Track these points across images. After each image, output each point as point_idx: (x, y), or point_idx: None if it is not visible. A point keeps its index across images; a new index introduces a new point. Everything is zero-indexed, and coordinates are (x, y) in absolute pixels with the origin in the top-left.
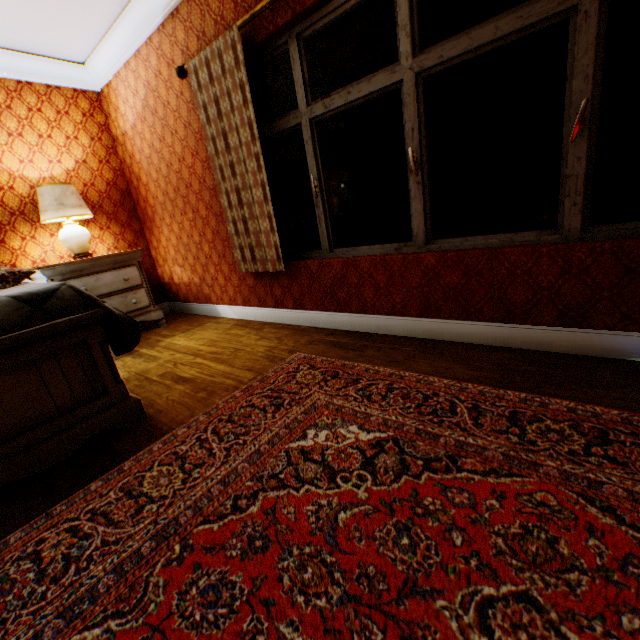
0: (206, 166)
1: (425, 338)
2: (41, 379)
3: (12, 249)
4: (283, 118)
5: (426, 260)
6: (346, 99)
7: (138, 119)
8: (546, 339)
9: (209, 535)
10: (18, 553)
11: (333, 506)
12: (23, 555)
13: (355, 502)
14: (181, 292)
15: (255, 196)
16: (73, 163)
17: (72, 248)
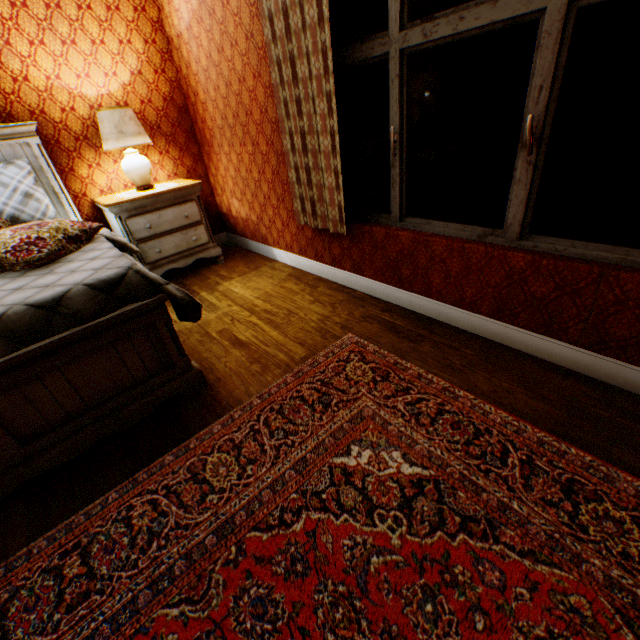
0: (268, 93)
1: (490, 339)
2: (119, 356)
3: (81, 178)
4: (366, 41)
5: (514, 261)
6: (455, 27)
7: (193, 18)
8: (637, 381)
9: (259, 543)
10: (115, 513)
11: (367, 545)
12: (119, 516)
13: (388, 547)
14: (238, 226)
15: (322, 145)
16: (128, 75)
17: (134, 180)
